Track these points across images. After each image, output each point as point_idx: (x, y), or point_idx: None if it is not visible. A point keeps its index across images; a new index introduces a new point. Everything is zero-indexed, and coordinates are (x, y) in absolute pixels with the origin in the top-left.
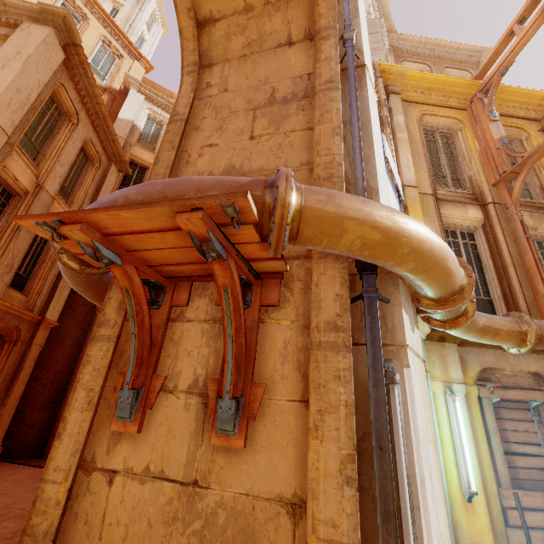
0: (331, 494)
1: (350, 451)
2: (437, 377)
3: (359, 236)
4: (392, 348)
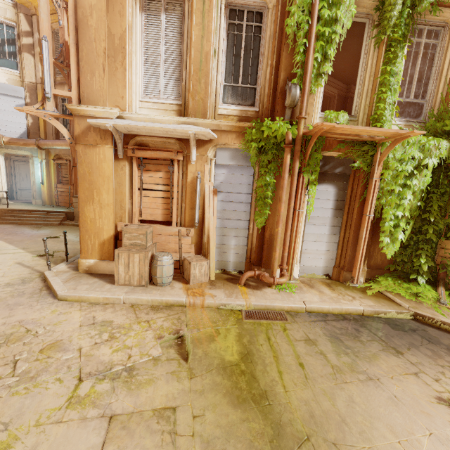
0: None
1: None
2: (40, 158)
3: None
4: None
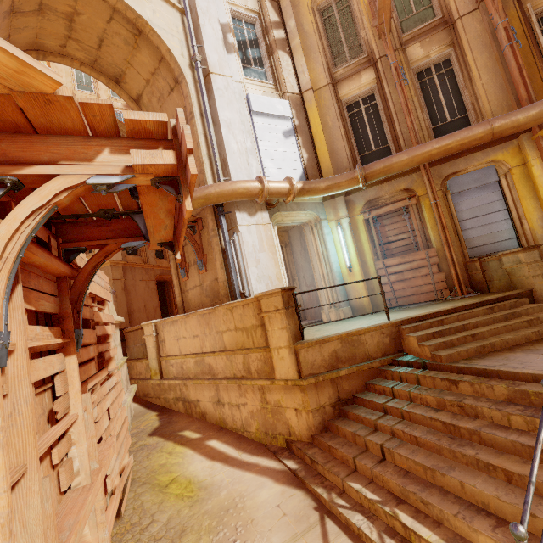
0: (220, 272)
1: (221, 262)
2: (332, 220)
3: (197, 203)
4: (235, 228)
